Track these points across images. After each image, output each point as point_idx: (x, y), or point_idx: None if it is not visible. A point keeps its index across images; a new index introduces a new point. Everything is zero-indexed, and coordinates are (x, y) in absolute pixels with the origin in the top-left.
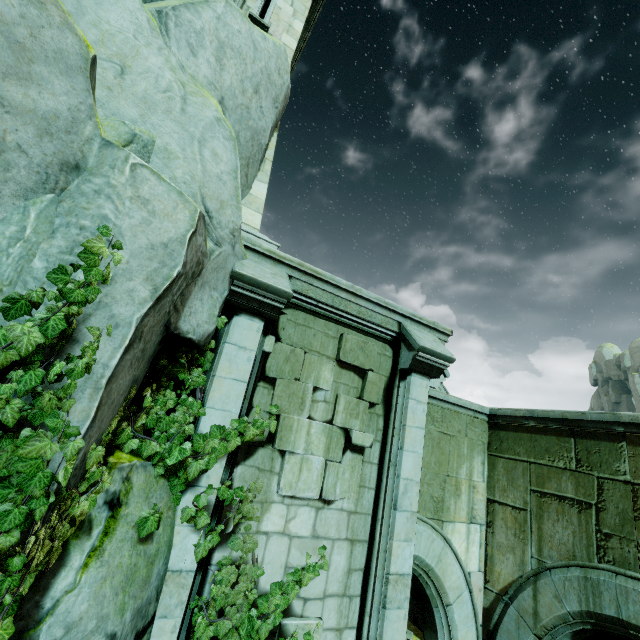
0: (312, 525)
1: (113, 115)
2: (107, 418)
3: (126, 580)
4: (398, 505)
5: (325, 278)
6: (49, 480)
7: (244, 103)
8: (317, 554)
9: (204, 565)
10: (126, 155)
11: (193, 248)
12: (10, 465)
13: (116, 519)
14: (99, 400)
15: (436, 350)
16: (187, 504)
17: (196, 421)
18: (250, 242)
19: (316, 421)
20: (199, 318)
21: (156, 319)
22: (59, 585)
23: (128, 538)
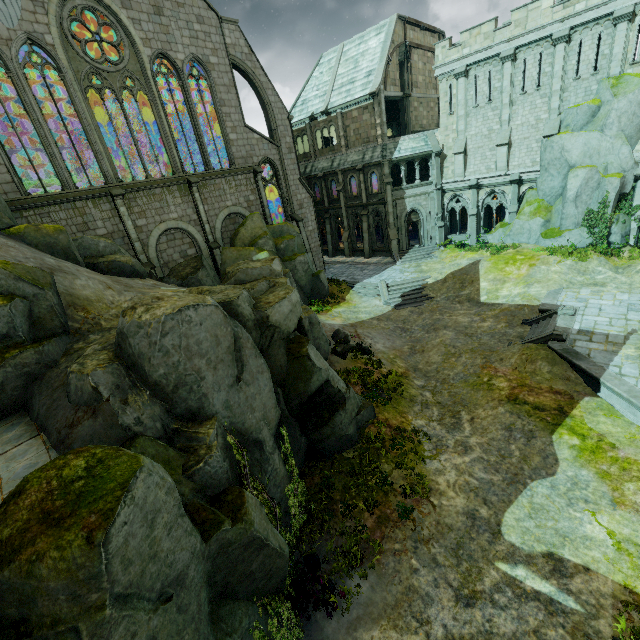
0: None
1: (599, 164)
2: (612, 210)
3: (621, 228)
4: None
5: None
6: (608, 218)
7: (630, 123)
8: None
9: (639, 228)
10: (606, 179)
11: (620, 184)
12: (603, 217)
13: (617, 222)
14: (611, 209)
15: None
16: (632, 219)
17: (631, 205)
18: (639, 161)
19: None
20: (626, 189)
21: (616, 196)
22: (612, 228)
23: (620, 224)
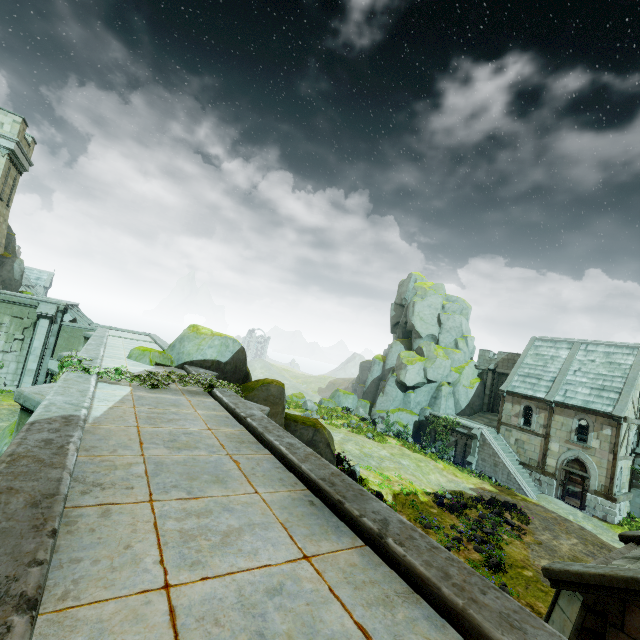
0: (2, 357)
1: None
2: None
3: None
4: (31, 353)
5: (1, 292)
6: None
7: None
8: (4, 364)
9: None
10: None
11: None
12: None
13: None
14: None
15: (44, 312)
16: None
17: None
18: None
19: (3, 332)
20: None
21: None
22: None
23: None
